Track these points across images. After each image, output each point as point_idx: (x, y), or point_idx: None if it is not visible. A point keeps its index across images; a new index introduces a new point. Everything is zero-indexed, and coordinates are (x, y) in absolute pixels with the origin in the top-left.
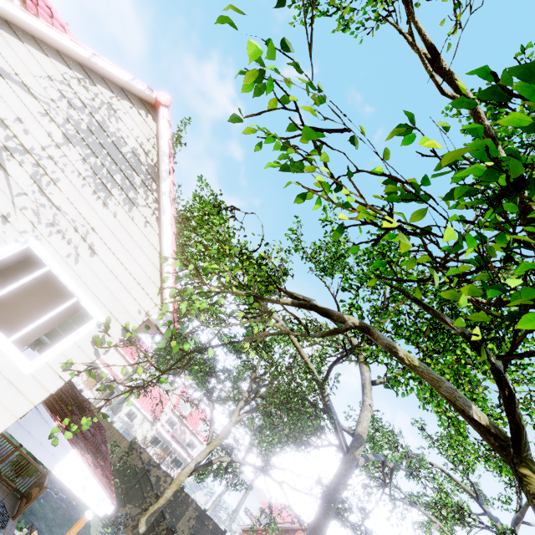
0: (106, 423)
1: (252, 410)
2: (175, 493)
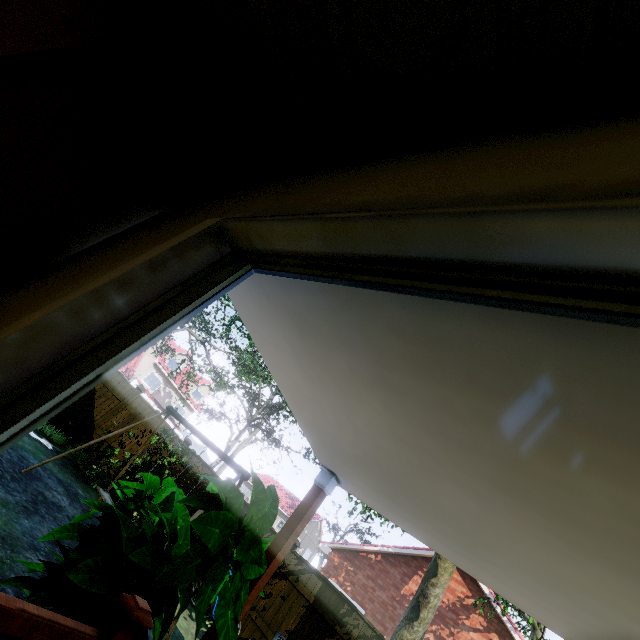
0: (127, 390)
1: None
2: None
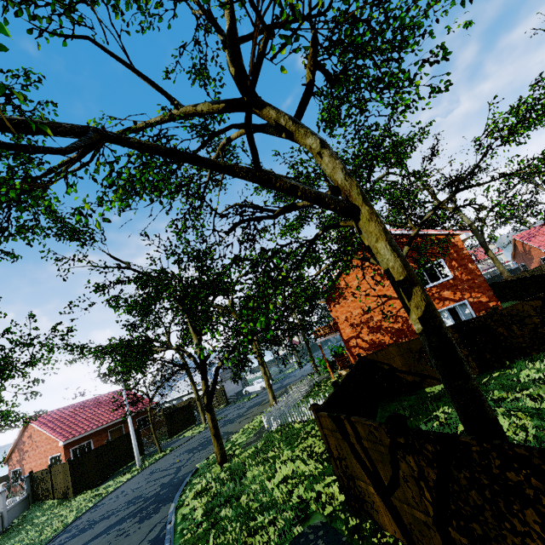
0: None
1: None
2: (491, 280)
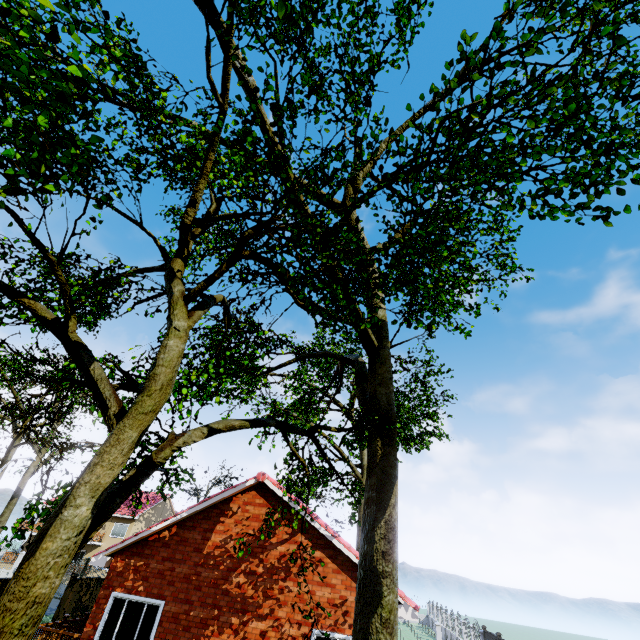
0: None
1: (208, 302)
2: None
